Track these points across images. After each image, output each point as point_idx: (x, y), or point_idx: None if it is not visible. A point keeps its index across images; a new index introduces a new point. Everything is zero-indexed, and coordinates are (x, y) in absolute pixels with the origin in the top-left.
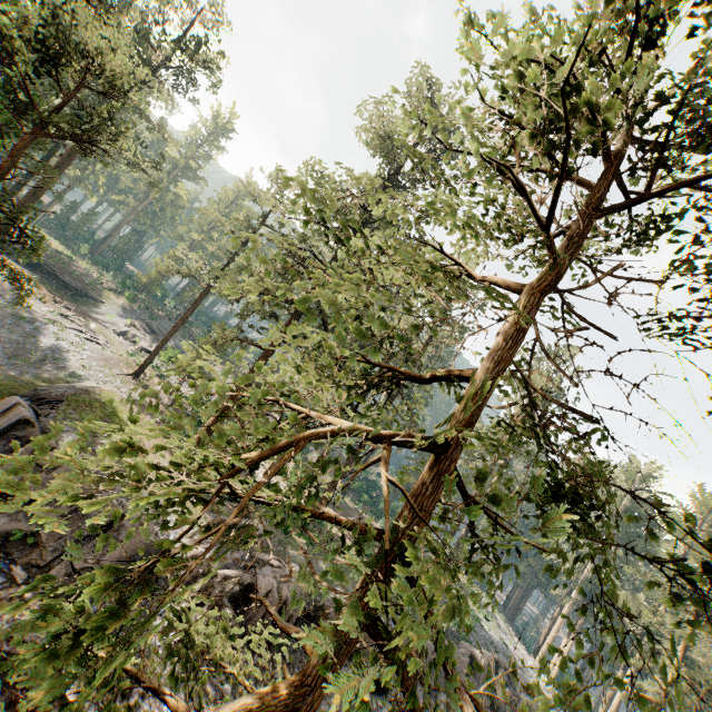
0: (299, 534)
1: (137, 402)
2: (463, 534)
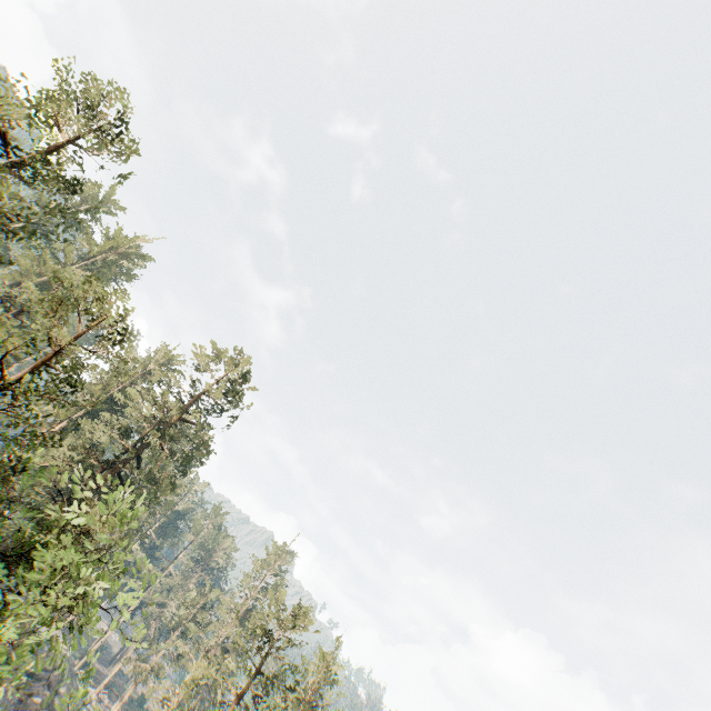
0: None
1: None
2: None
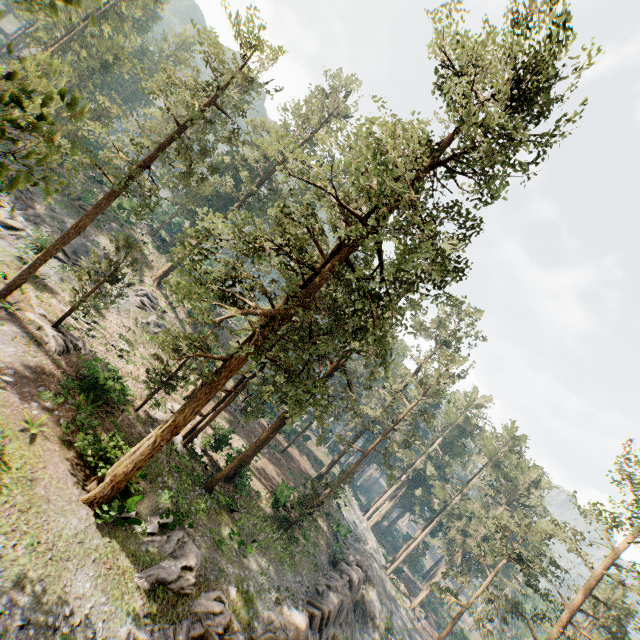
0: (231, 533)
1: (11, 374)
2: (345, 449)
